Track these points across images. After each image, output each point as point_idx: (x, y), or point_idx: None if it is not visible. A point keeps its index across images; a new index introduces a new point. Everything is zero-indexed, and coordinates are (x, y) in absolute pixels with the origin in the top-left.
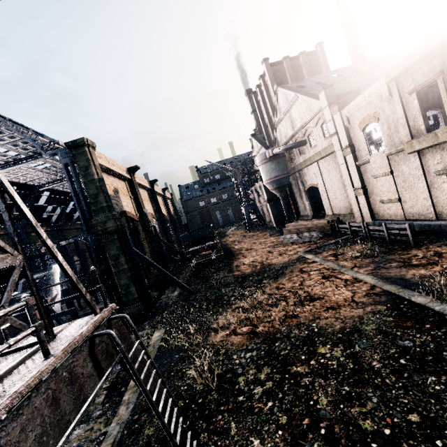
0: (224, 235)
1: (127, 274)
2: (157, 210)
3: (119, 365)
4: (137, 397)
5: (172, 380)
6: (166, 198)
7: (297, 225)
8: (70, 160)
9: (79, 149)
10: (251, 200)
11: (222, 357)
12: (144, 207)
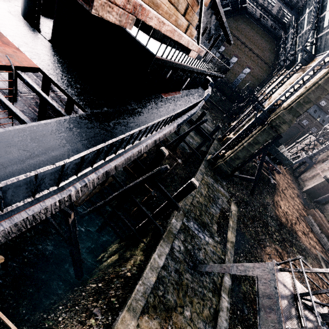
0: None
1: (247, 154)
2: None
3: (218, 209)
4: (234, 253)
5: None
6: None
7: (325, 223)
8: None
9: None
10: (316, 159)
11: None
12: None
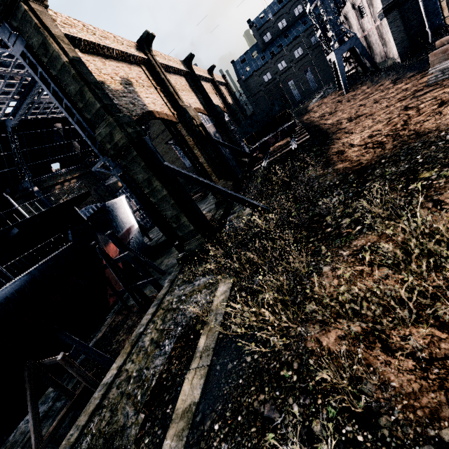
0: (305, 111)
1: (170, 202)
2: (206, 102)
3: (175, 341)
4: None
5: (239, 447)
6: (216, 83)
7: None
8: (23, 44)
9: (15, 12)
10: (347, 31)
11: (361, 438)
12: (180, 100)
